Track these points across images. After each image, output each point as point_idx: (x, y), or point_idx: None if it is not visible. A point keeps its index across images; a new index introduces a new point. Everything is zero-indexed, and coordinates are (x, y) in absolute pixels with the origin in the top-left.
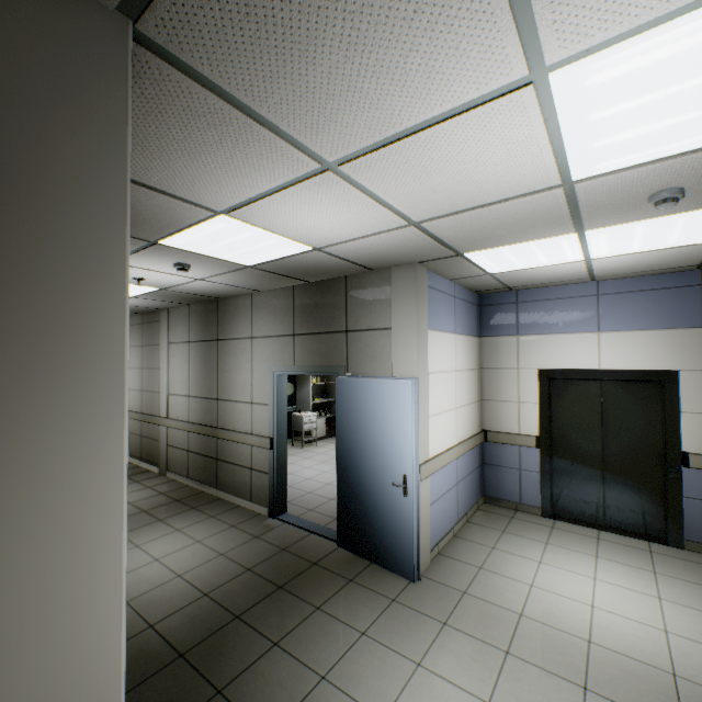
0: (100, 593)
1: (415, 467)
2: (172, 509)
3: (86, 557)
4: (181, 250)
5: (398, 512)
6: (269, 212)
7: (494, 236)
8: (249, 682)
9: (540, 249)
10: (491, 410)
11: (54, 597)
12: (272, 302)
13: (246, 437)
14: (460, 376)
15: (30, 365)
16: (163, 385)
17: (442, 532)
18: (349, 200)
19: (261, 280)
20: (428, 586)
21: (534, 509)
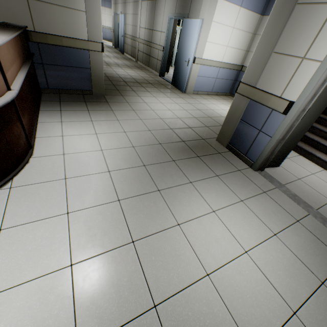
0: (98, 15)
1: (192, 56)
2: (134, 68)
3: (96, 7)
4: None
5: (185, 72)
6: None
7: None
8: (134, 87)
9: None
10: (249, 57)
11: (92, 11)
12: None
13: (157, 46)
14: (236, 32)
15: None
16: (138, 23)
17: (202, 90)
18: None
19: None
20: (186, 95)
21: None
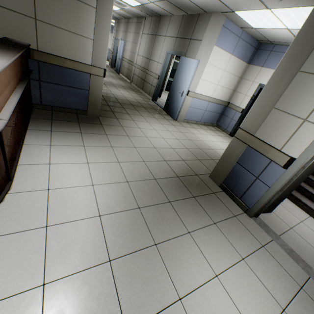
0: (105, 44)
1: (186, 89)
2: (129, 89)
3: (104, 37)
4: None
5: (178, 102)
6: None
7: (238, 3)
8: (129, 110)
9: (261, 16)
10: (235, 96)
11: (100, 40)
12: (175, 21)
13: (153, 74)
14: (226, 74)
15: (101, 0)
16: (137, 51)
17: (191, 119)
18: None
19: (171, 8)
20: (177, 122)
21: (228, 132)
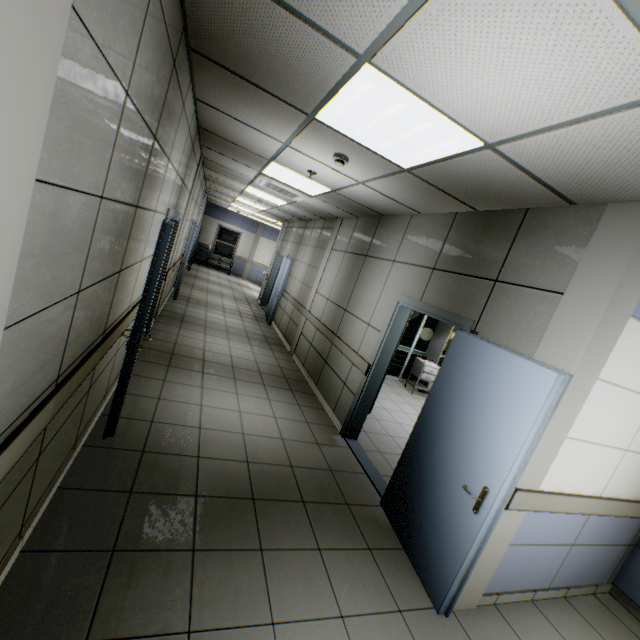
0: None
1: (505, 488)
2: (277, 382)
3: None
4: (336, 132)
5: (456, 523)
6: (421, 53)
7: None
8: (217, 564)
9: None
10: None
11: None
12: (427, 227)
13: (351, 353)
14: None
15: None
16: (316, 283)
17: (514, 585)
18: (558, 7)
19: (420, 195)
20: (453, 632)
21: None
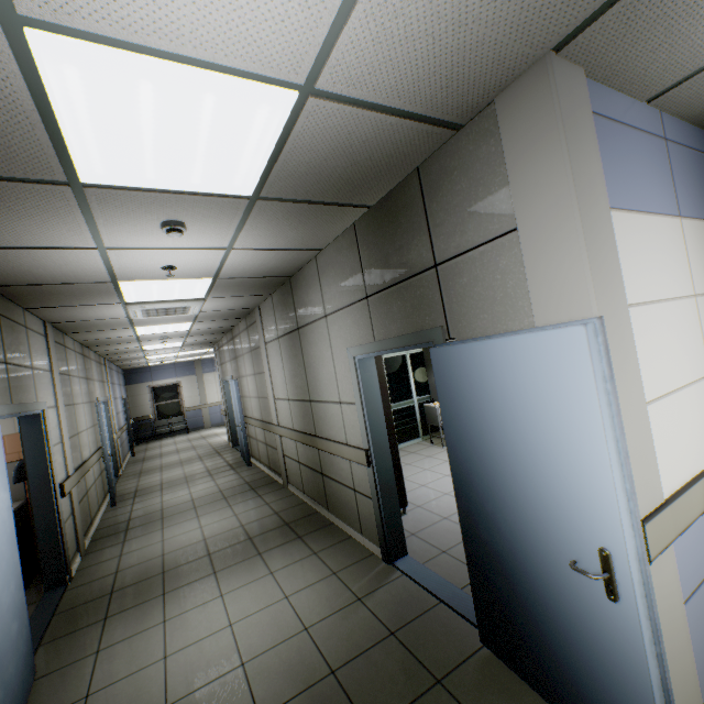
0: None
1: (629, 535)
2: (277, 537)
3: None
4: (128, 191)
5: (599, 630)
6: None
7: None
8: None
9: None
10: None
11: None
12: (336, 259)
13: (340, 448)
14: None
15: None
16: (269, 390)
17: None
18: None
19: (300, 225)
20: None
21: None
